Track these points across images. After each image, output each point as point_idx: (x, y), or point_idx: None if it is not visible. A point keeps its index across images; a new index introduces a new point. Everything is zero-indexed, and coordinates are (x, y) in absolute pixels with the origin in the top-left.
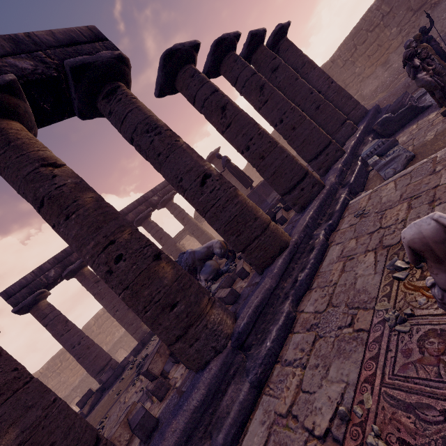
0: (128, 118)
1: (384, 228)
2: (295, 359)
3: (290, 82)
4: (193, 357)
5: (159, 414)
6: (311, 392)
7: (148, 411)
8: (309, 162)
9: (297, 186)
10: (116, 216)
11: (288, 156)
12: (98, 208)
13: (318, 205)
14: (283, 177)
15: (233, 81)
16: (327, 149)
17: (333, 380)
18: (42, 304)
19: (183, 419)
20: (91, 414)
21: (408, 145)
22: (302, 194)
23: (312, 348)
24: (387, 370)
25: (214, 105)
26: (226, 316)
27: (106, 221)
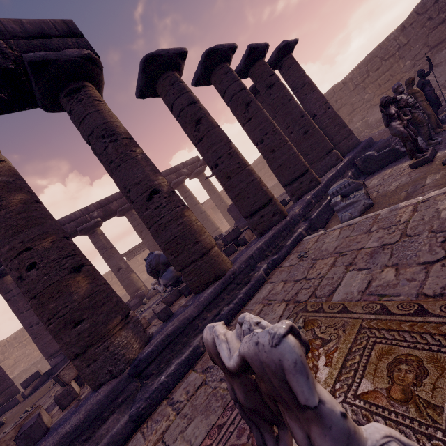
0: (86, 120)
1: (306, 280)
2: (178, 400)
3: (283, 102)
4: (88, 377)
5: (52, 425)
6: (166, 444)
7: (37, 421)
8: (285, 187)
9: (258, 212)
10: (42, 221)
11: (255, 180)
12: (24, 211)
13: (271, 236)
14: (245, 200)
15: (222, 93)
16: (302, 177)
17: (185, 438)
18: (7, 278)
19: (51, 442)
20: (30, 397)
21: (374, 191)
22: (261, 221)
23: (194, 393)
24: (219, 445)
25: (189, 117)
26: (136, 339)
27: (27, 226)
